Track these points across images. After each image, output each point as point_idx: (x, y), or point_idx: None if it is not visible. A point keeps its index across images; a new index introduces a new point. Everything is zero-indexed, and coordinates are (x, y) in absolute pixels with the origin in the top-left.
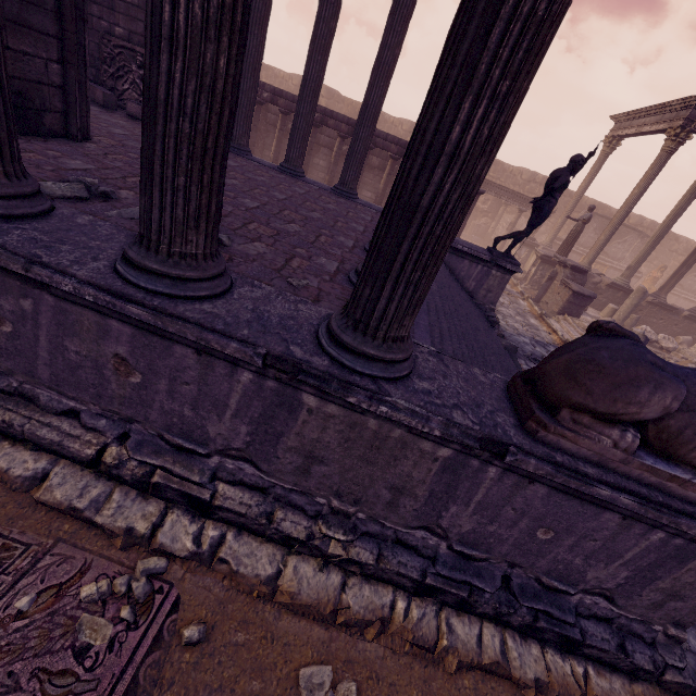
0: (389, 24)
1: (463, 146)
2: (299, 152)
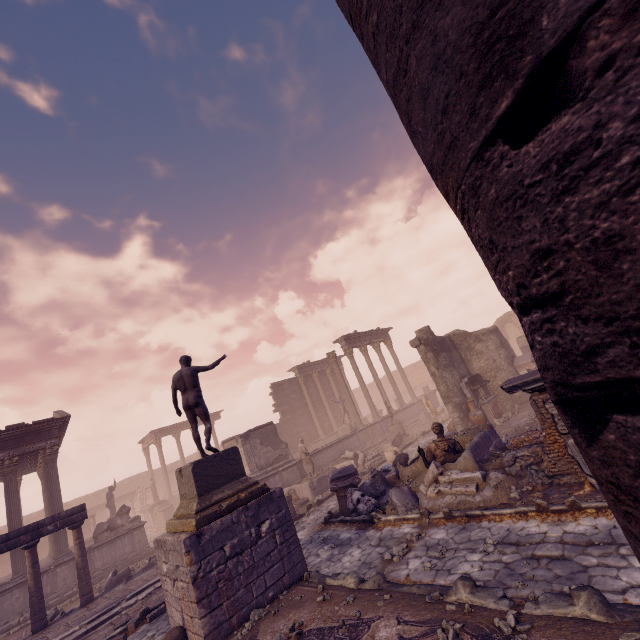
0: None
1: None
2: None
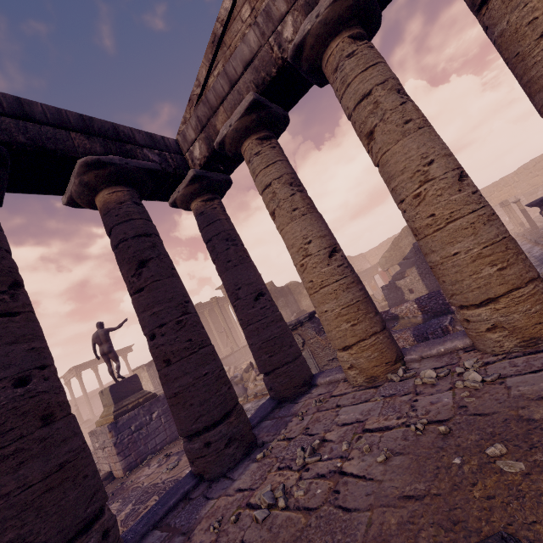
0: None
1: None
2: None
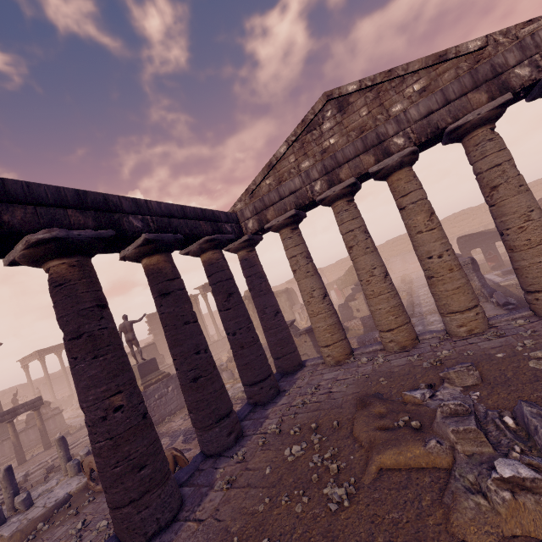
0: None
1: None
2: None
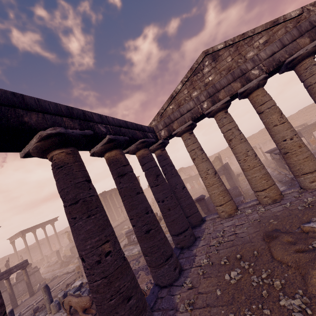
0: None
1: None
2: None
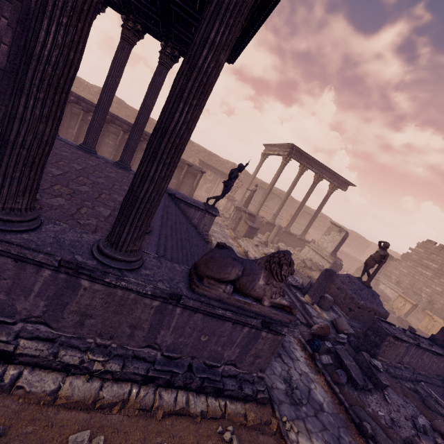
0: (150, 88)
1: (155, 177)
2: (93, 140)
